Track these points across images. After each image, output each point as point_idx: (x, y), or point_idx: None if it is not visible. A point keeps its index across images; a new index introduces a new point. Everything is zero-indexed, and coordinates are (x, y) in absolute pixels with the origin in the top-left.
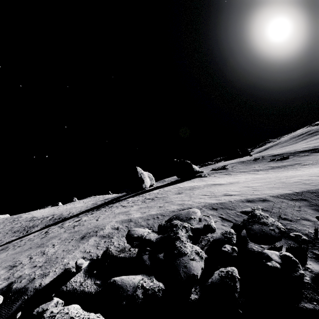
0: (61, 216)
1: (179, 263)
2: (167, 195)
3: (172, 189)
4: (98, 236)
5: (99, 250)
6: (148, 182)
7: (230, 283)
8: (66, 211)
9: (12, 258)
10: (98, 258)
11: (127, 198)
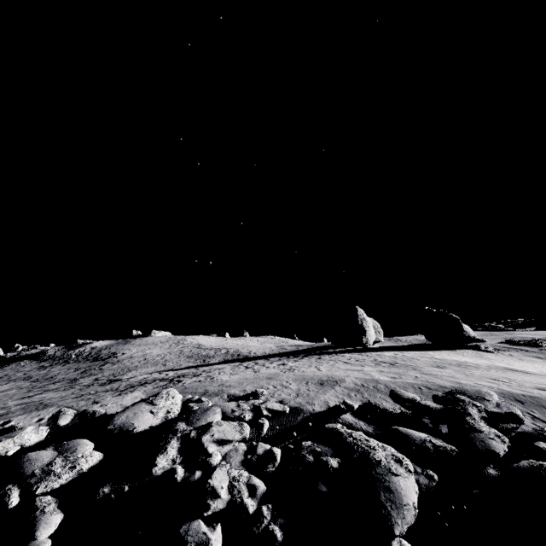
0: (239, 353)
1: (473, 436)
2: (416, 364)
3: (421, 357)
4: (343, 387)
5: (354, 401)
6: (373, 335)
7: (544, 474)
8: (242, 347)
9: (250, 382)
10: (359, 408)
11: (340, 353)
